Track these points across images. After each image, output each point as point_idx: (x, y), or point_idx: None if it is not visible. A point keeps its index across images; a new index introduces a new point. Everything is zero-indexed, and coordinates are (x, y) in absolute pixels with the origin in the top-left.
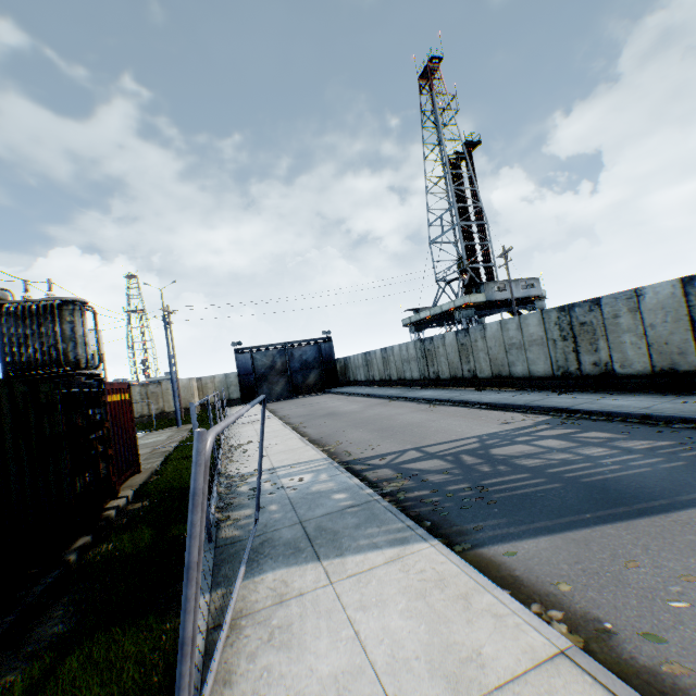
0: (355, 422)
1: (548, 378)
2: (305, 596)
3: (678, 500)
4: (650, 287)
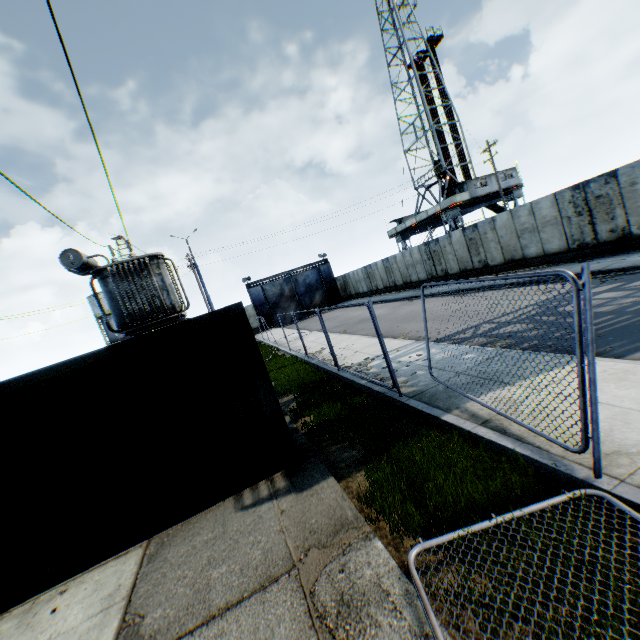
0: (398, 320)
1: (563, 253)
2: (529, 399)
3: None
4: None
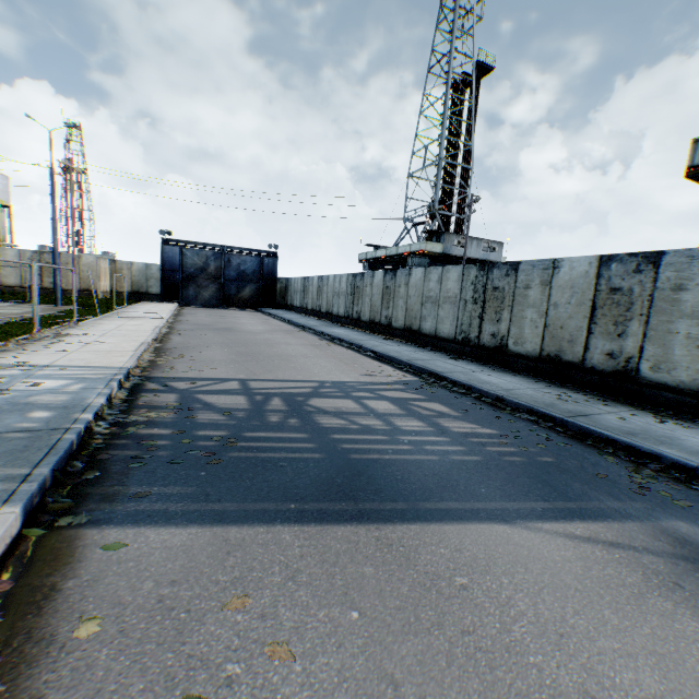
0: (233, 341)
1: (450, 341)
2: None
3: (419, 508)
4: (569, 261)
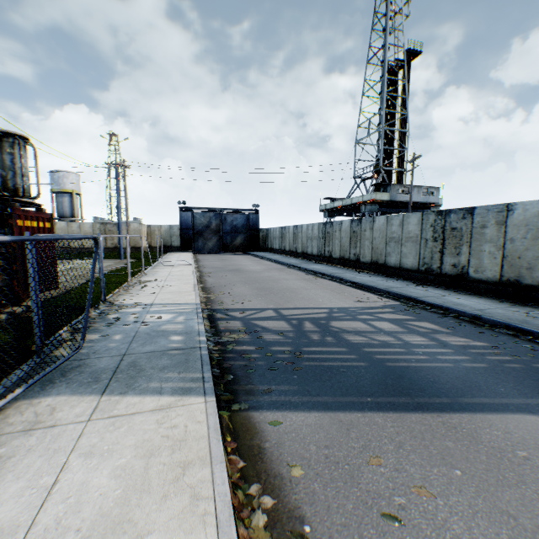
0: (248, 279)
1: (413, 271)
2: (54, 429)
3: (459, 402)
4: (522, 204)
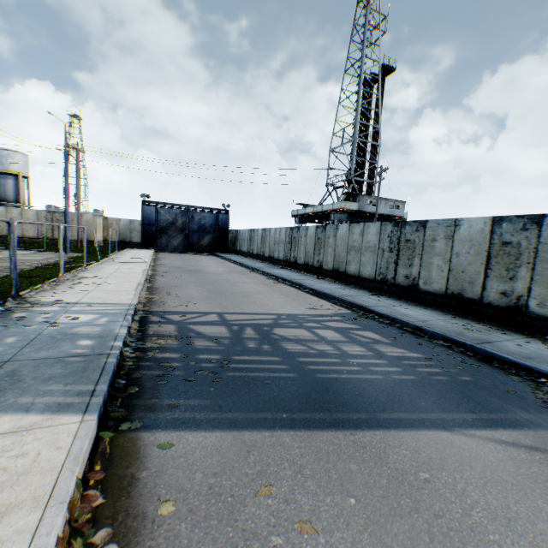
0: (203, 281)
1: (371, 281)
2: None
3: (378, 417)
4: (468, 220)
